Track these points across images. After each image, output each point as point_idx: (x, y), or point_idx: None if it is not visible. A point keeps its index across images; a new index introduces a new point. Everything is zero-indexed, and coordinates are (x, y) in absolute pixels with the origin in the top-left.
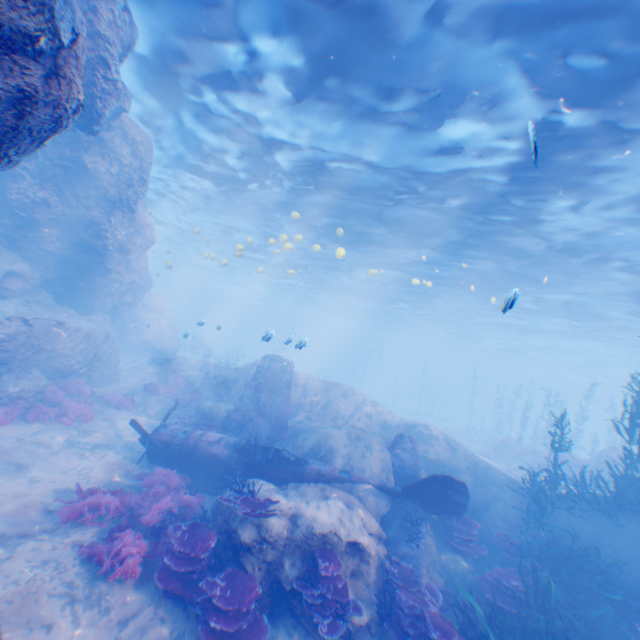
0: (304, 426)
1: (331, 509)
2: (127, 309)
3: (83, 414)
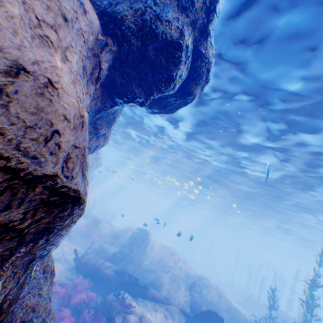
0: (149, 267)
1: (158, 317)
2: None
3: None
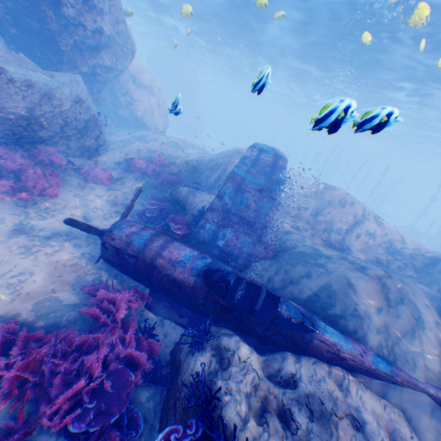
0: (295, 243)
1: None
2: (108, 76)
3: (48, 192)
